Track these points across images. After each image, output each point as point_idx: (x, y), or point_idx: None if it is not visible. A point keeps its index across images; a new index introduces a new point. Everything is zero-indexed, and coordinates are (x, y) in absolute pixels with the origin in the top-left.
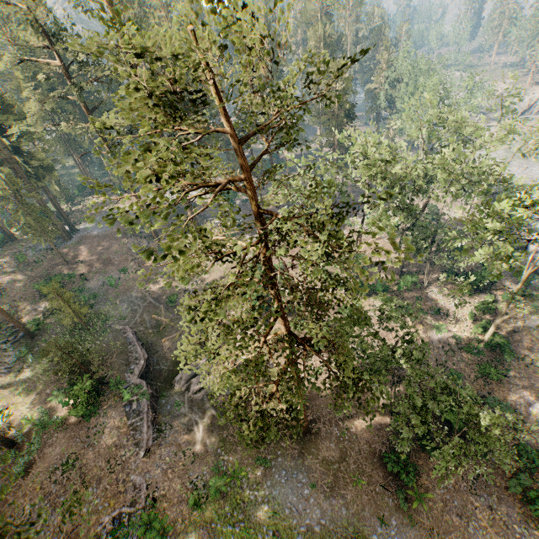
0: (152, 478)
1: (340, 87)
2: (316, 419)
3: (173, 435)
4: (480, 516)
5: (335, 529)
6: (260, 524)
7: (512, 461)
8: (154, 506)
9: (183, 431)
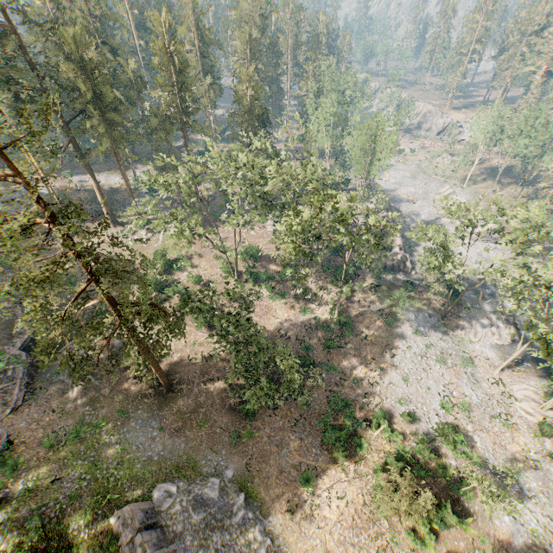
0: (15, 430)
1: (250, 92)
2: (181, 381)
3: (46, 397)
4: (292, 445)
5: (171, 458)
6: (109, 458)
7: (328, 407)
8: (12, 450)
9: (57, 394)
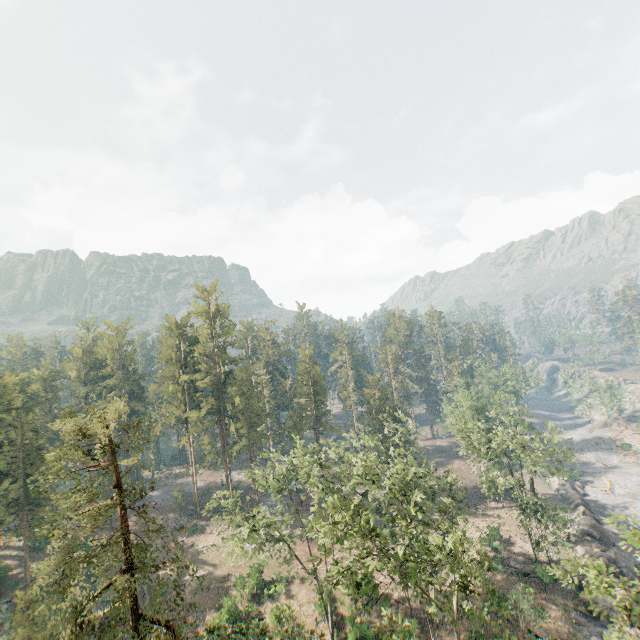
0: None
1: (378, 394)
2: None
3: None
4: None
5: None
6: None
7: None
8: None
9: None
